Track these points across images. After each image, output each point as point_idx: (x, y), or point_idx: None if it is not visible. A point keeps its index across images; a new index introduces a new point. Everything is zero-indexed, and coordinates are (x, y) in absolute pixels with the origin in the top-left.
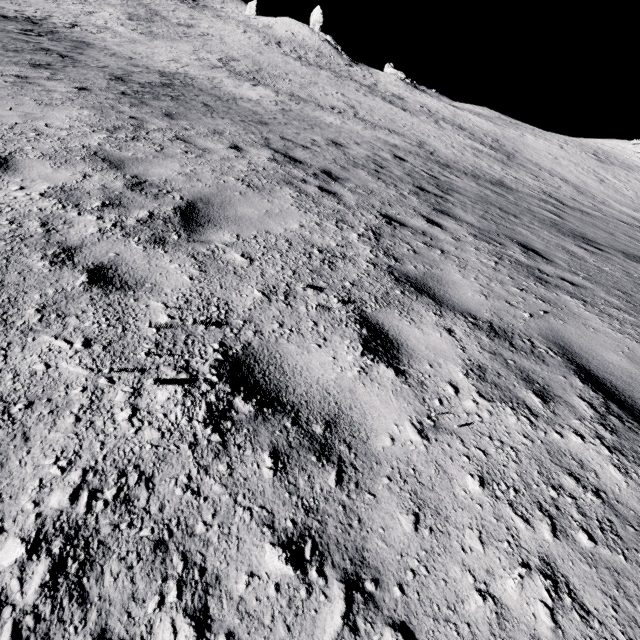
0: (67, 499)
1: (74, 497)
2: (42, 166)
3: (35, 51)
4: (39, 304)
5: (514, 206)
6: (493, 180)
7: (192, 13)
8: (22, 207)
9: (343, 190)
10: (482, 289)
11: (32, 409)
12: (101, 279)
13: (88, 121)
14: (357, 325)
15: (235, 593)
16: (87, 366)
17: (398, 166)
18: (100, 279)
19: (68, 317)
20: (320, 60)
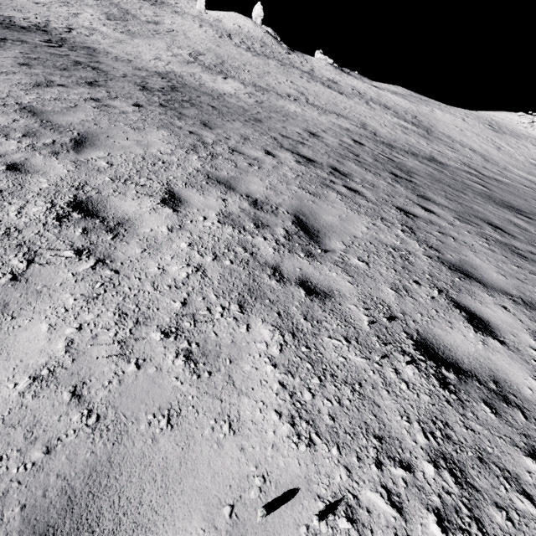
0: (424, 438)
1: (426, 437)
2: (195, 195)
3: (75, 66)
4: (301, 314)
5: (454, 181)
6: (427, 156)
7: (155, 10)
8: (221, 235)
9: (358, 186)
10: (498, 270)
11: (363, 387)
12: (311, 291)
13: (174, 142)
14: (457, 309)
15: (529, 482)
16: (361, 356)
17: (363, 152)
18: (310, 291)
19: (322, 322)
20: (265, 49)
